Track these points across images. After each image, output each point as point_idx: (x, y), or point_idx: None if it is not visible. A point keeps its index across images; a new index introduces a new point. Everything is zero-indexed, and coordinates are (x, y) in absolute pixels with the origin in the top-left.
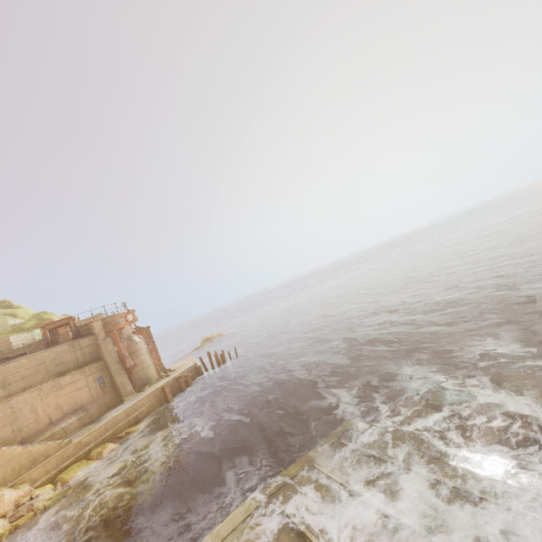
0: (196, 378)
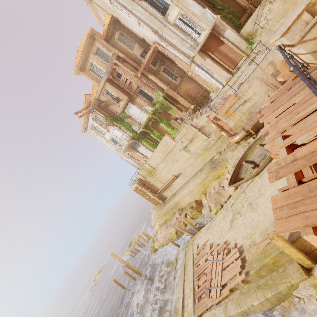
0: None
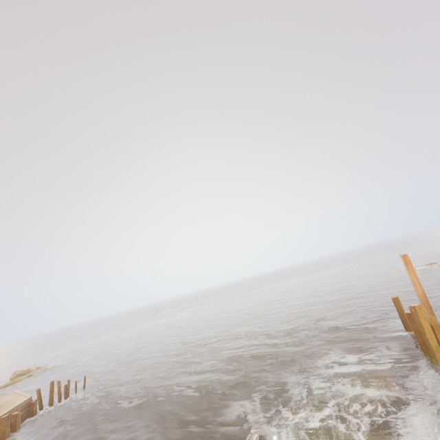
0: (25, 420)
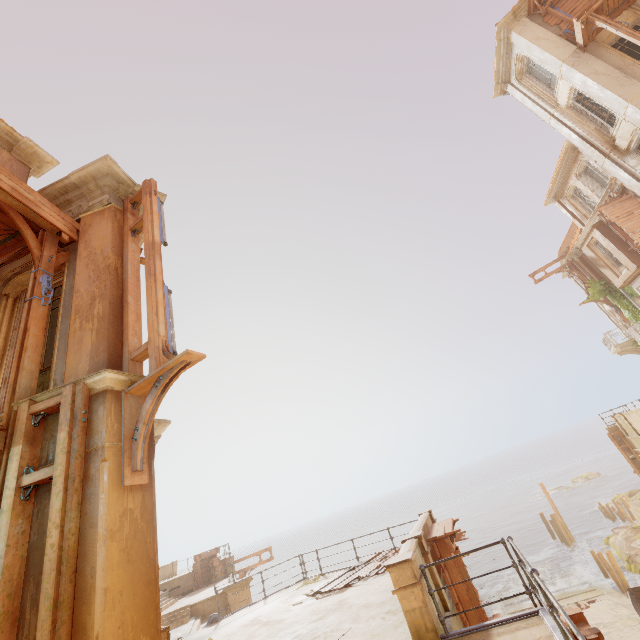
0: None
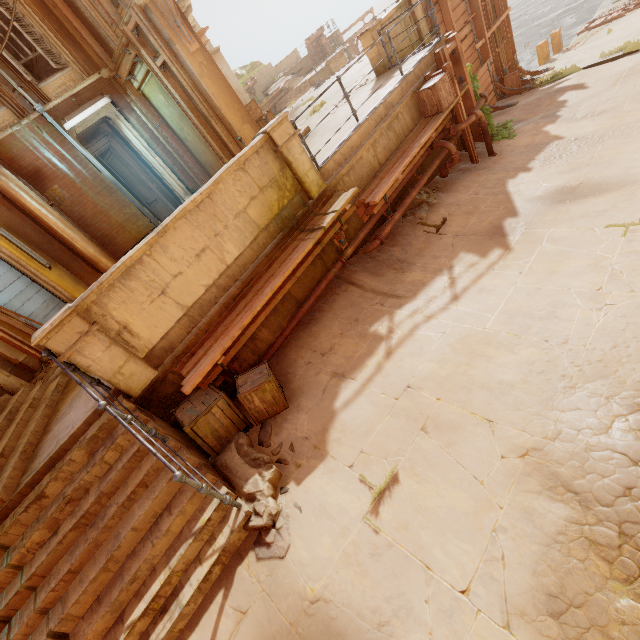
0: None
